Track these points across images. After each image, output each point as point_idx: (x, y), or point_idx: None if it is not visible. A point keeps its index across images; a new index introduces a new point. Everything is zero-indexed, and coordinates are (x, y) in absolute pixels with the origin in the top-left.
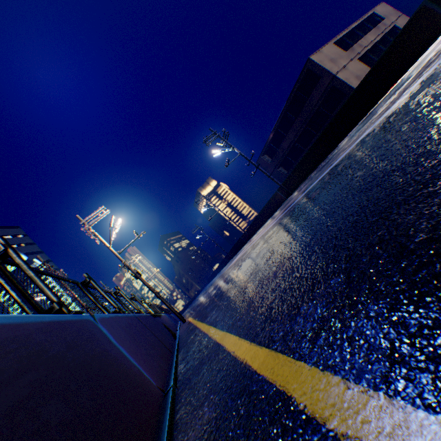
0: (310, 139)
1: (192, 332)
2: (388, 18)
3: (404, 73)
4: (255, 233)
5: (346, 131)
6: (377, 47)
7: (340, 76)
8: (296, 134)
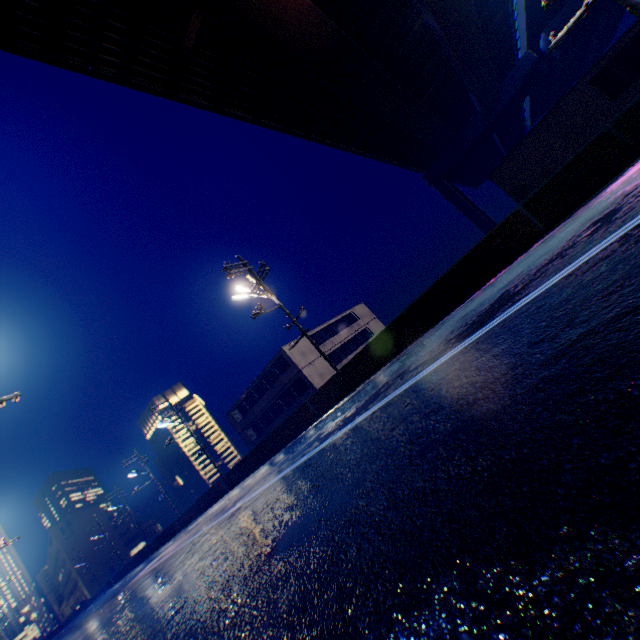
0: (281, 411)
1: None
2: (364, 318)
3: (302, 432)
4: (193, 519)
5: (275, 451)
6: (351, 340)
7: (306, 371)
8: (268, 403)
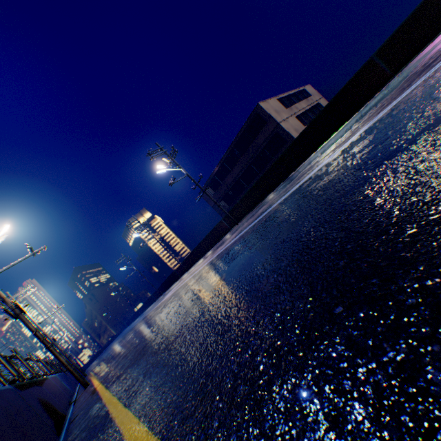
0: (253, 177)
1: (97, 431)
2: (314, 96)
3: (352, 115)
4: (192, 265)
5: (297, 164)
6: (307, 114)
7: (283, 125)
8: (241, 171)
